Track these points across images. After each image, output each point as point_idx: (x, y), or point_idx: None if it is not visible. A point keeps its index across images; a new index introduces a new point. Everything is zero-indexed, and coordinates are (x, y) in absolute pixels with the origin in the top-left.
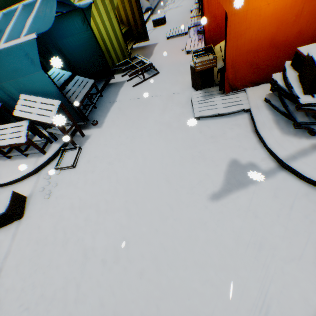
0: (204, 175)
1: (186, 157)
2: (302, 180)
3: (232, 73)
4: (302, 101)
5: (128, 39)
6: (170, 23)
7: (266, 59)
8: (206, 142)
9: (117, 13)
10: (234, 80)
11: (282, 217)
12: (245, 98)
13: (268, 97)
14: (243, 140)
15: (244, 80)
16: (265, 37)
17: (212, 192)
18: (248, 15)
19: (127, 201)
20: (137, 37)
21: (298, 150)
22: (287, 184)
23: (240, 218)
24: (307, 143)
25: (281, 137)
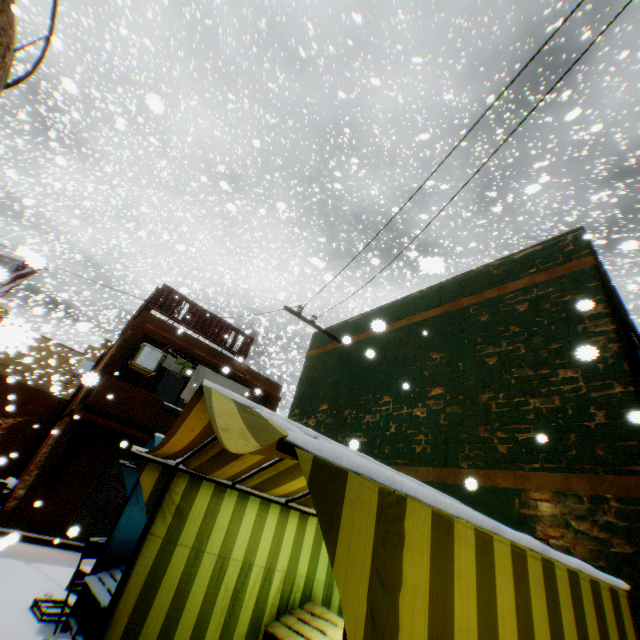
0: None
1: None
2: None
3: None
4: None
5: None
6: None
7: None
8: None
9: None
10: None
11: None
12: None
13: None
14: None
15: None
16: None
17: None
18: None
19: None
20: None
21: None
22: None
23: None
24: None
25: None
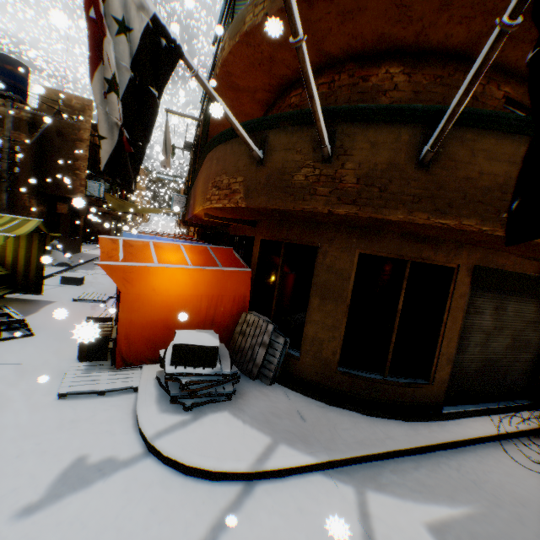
0: (28, 477)
1: (10, 452)
2: (166, 464)
3: (126, 344)
4: (167, 370)
5: (5, 284)
6: (89, 286)
7: (163, 337)
8: (59, 428)
9: (2, 252)
10: (128, 353)
11: (123, 515)
12: (139, 374)
13: (159, 373)
14: (116, 424)
15: (141, 355)
16: (159, 318)
17: (27, 503)
18: (141, 297)
19: None
20: (22, 285)
21: (168, 427)
22: (147, 471)
23: (56, 535)
24: (179, 419)
25: (157, 413)
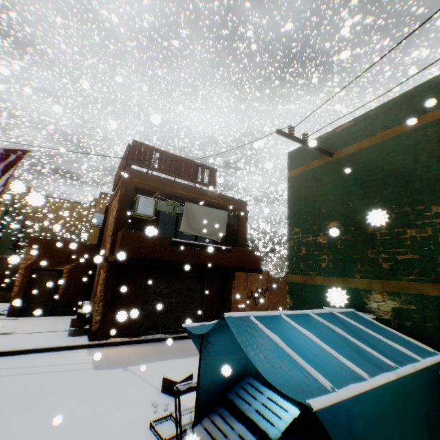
0: None
1: None
2: None
3: None
4: None
5: None
6: None
7: None
8: None
9: None
10: None
11: None
12: None
13: None
14: None
15: None
16: None
17: None
18: None
19: (56, 428)
20: None
21: None
22: None
23: None
24: None
25: None
